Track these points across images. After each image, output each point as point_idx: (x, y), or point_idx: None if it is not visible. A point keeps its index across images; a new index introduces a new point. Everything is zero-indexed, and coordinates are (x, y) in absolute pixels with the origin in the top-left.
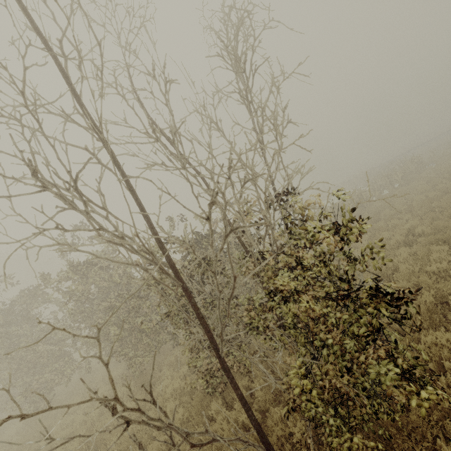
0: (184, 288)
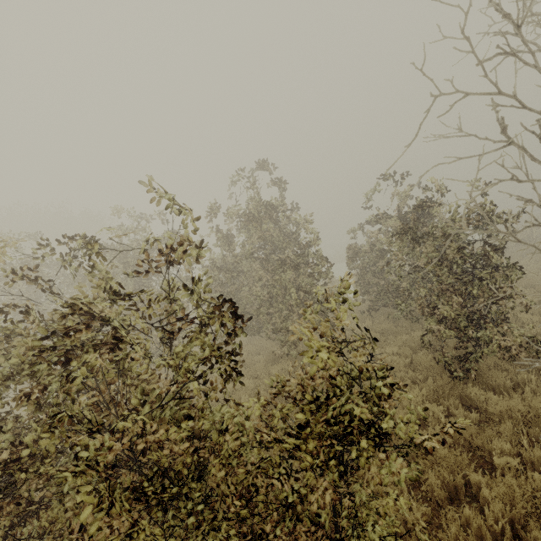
0: None
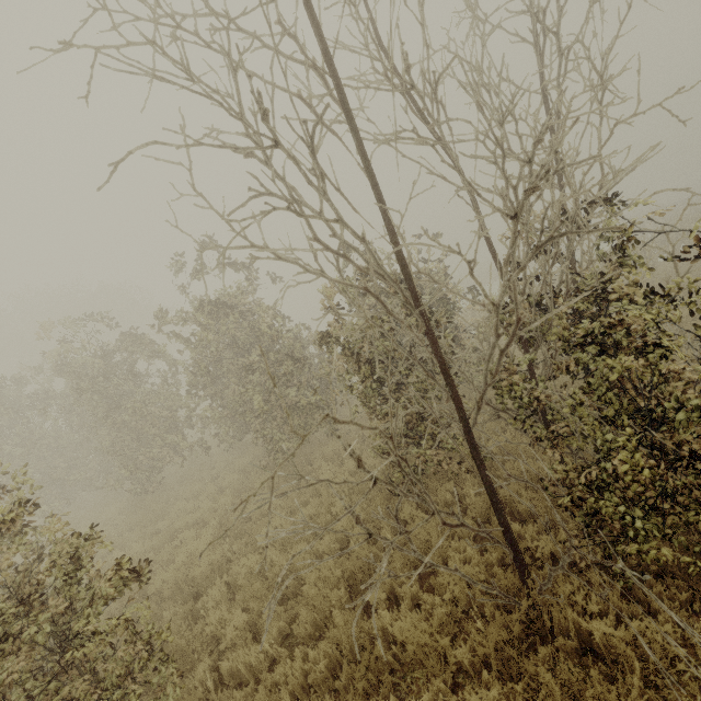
0: (430, 331)
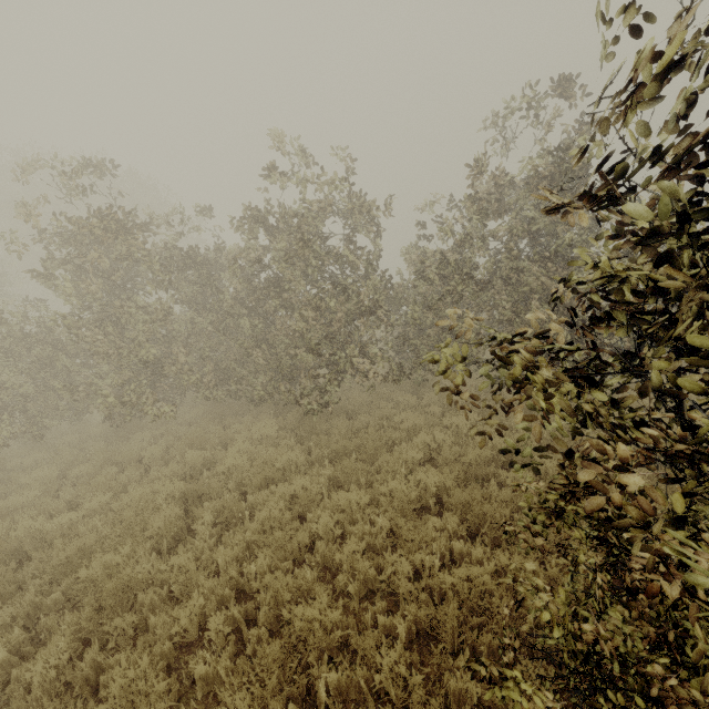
0: None
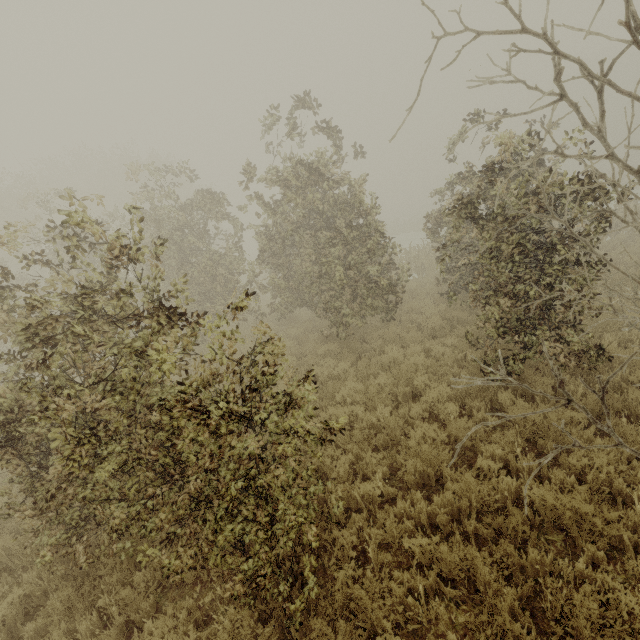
0: None
